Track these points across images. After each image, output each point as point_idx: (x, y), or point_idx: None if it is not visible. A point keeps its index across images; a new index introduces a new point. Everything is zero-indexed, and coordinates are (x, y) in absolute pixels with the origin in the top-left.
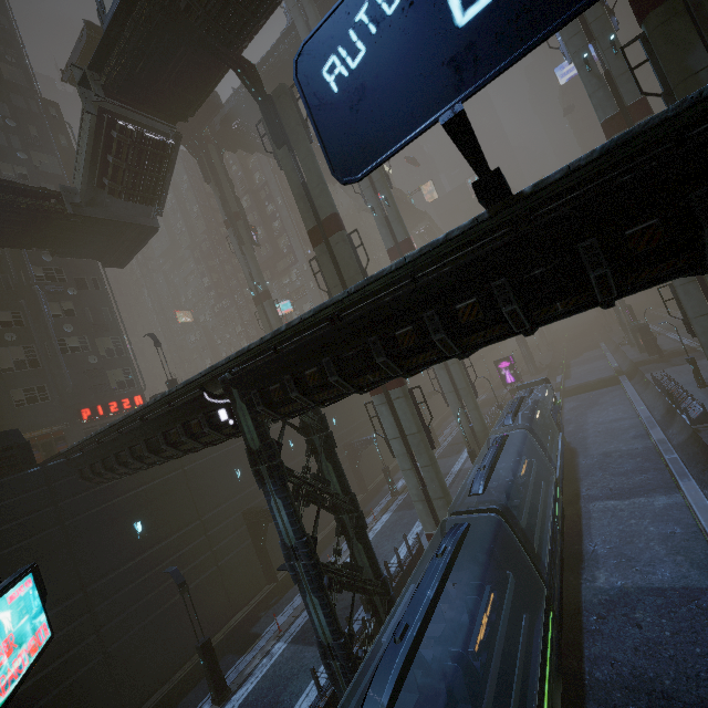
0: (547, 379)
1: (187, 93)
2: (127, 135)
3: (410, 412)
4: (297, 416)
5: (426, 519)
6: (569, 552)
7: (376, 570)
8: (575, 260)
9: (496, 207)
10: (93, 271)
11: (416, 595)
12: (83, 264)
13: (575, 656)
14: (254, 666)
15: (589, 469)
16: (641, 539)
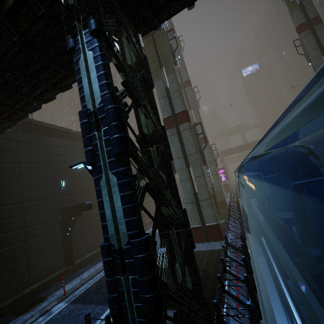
0: None
1: None
2: None
3: (192, 138)
4: None
5: (193, 216)
6: None
7: (177, 200)
8: None
9: None
10: None
11: None
12: None
13: None
14: (28, 323)
15: None
16: None
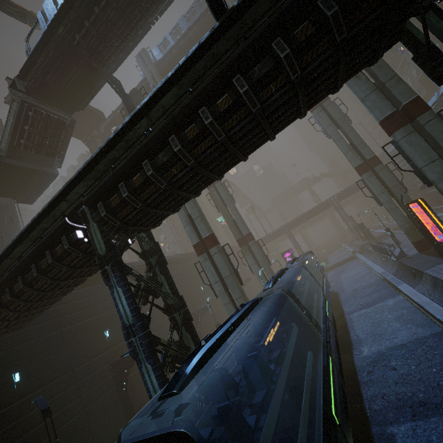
0: (311, 252)
1: (79, 94)
2: (39, 114)
3: (224, 261)
4: (133, 227)
5: None
6: (342, 343)
7: None
8: (273, 54)
9: (222, 18)
10: (11, 211)
11: (221, 325)
12: (4, 207)
13: (358, 401)
14: None
15: (347, 299)
16: (384, 323)
